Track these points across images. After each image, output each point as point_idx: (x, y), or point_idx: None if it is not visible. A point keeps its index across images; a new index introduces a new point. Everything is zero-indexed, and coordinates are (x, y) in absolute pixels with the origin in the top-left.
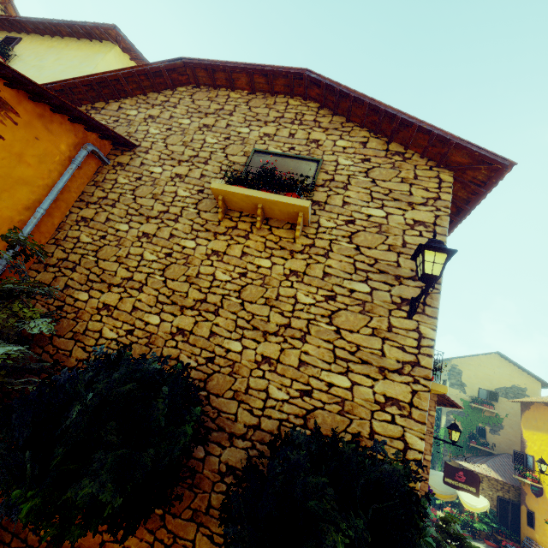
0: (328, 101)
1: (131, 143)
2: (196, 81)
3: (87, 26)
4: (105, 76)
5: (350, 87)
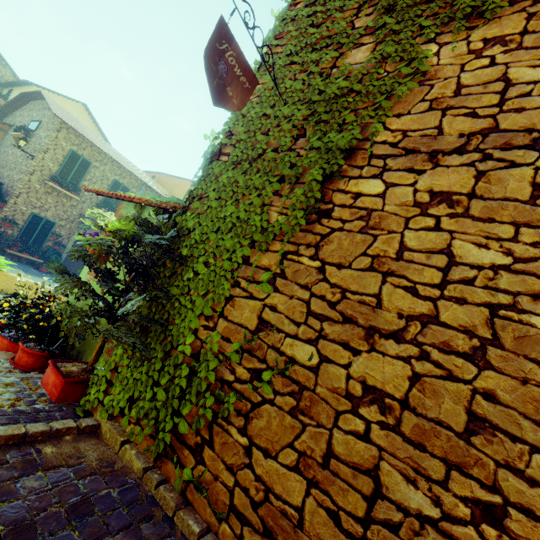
0: (50, 99)
1: (11, 125)
2: (31, 99)
3: (21, 82)
4: (8, 103)
5: (44, 95)
